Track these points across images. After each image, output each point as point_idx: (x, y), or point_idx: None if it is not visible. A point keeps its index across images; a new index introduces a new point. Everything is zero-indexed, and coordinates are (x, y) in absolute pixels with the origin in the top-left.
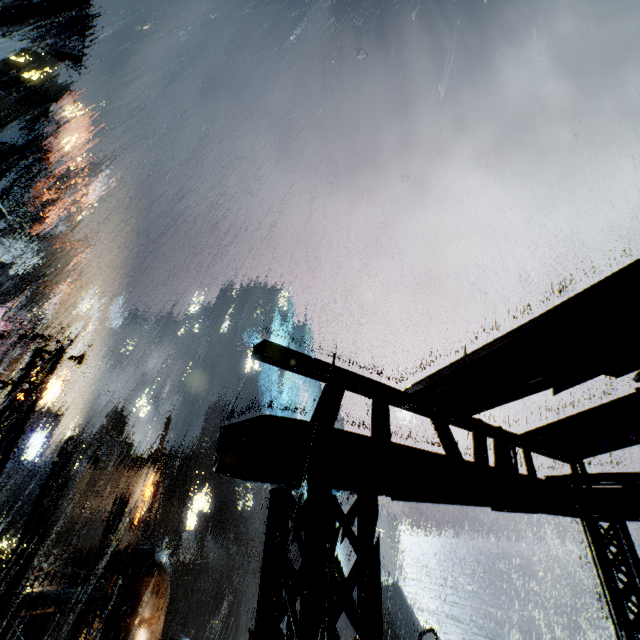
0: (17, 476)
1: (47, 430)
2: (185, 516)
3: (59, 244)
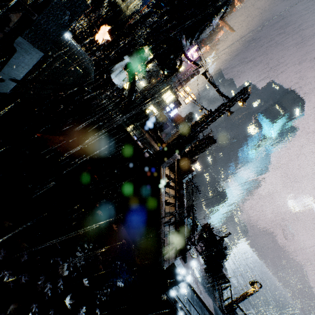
0: (162, 116)
1: (176, 107)
2: (192, 166)
3: (224, 23)
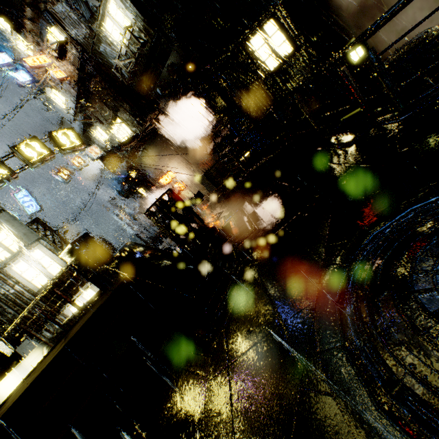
0: None
1: None
2: None
3: None
